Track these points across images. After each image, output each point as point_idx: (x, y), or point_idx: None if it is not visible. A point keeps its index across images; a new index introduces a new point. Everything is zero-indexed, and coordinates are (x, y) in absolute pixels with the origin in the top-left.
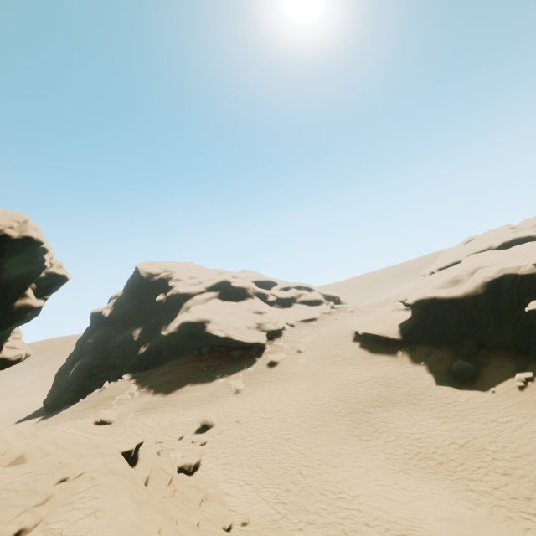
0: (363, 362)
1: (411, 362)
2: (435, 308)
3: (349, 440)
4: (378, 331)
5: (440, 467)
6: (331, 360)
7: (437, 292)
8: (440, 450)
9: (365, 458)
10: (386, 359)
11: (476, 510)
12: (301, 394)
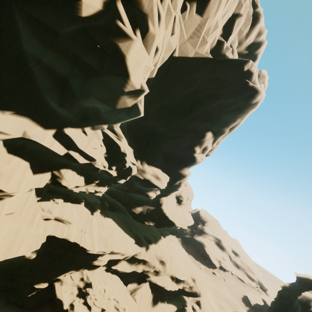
0: (236, 298)
1: (247, 310)
2: (266, 306)
3: (212, 292)
4: (249, 298)
5: (221, 308)
6: (230, 290)
7: (267, 301)
8: (224, 308)
9: (211, 295)
10: (243, 304)
11: (218, 310)
12: (213, 282)
